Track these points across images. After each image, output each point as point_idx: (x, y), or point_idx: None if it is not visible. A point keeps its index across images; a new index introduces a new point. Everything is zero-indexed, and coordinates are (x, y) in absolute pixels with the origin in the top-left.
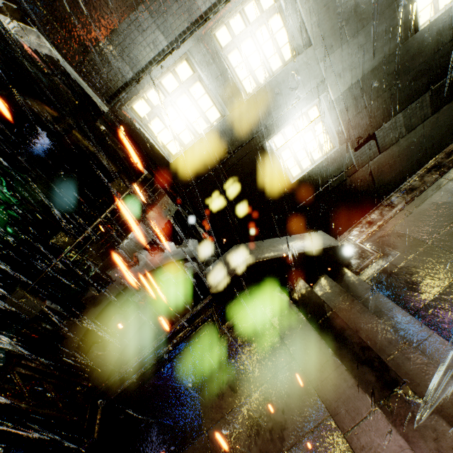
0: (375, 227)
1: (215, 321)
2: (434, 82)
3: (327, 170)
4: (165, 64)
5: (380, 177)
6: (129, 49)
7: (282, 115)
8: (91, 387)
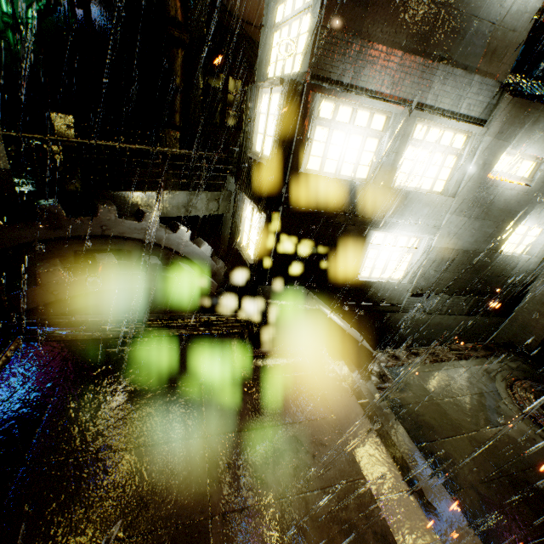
0: (400, 363)
1: (246, 339)
2: (482, 294)
3: (384, 293)
4: (375, 104)
5: (406, 331)
6: (365, 64)
7: (399, 222)
8: (4, 309)
